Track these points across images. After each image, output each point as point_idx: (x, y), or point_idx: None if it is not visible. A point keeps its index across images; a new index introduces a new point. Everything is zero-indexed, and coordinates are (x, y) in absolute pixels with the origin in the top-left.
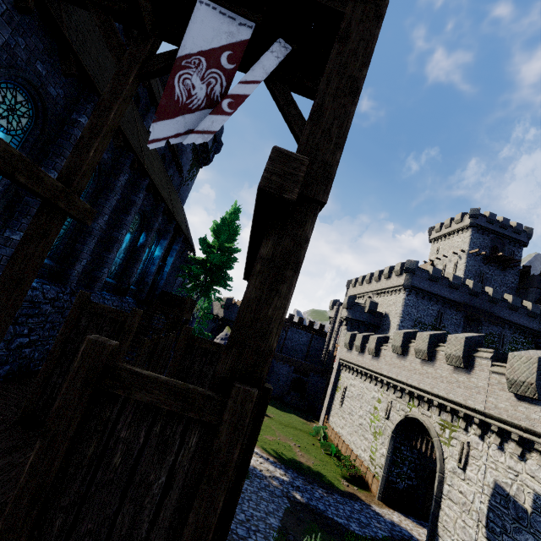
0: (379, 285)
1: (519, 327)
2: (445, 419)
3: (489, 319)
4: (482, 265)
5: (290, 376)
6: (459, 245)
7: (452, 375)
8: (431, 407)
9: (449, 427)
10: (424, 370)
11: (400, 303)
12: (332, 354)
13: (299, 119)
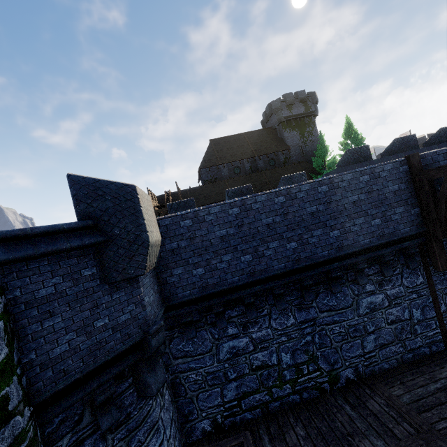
0: None
1: None
2: None
3: None
4: None
5: None
6: None
7: None
8: None
9: None
10: None
11: None
12: None
13: None
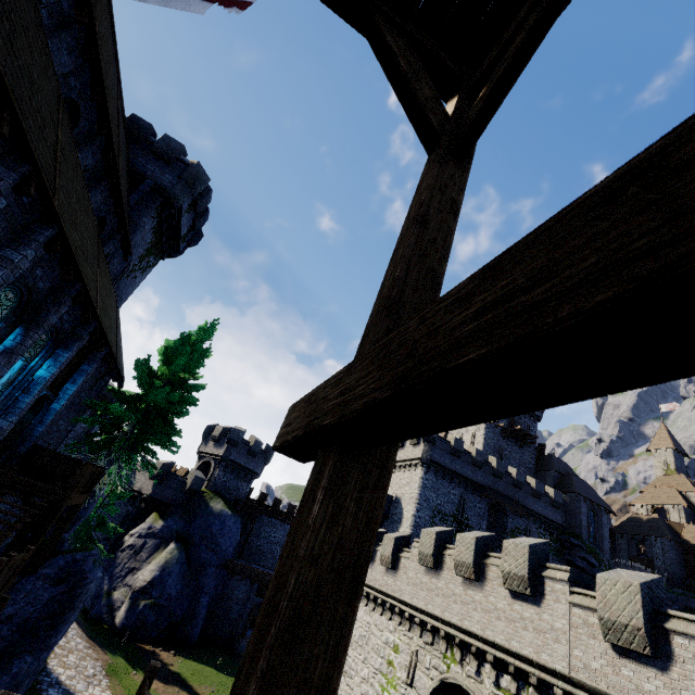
0: None
1: (544, 520)
2: (507, 687)
3: (515, 508)
4: (500, 439)
5: (250, 602)
6: None
7: (513, 607)
8: (482, 664)
9: None
10: (469, 597)
11: (416, 484)
12: None
13: (437, 107)
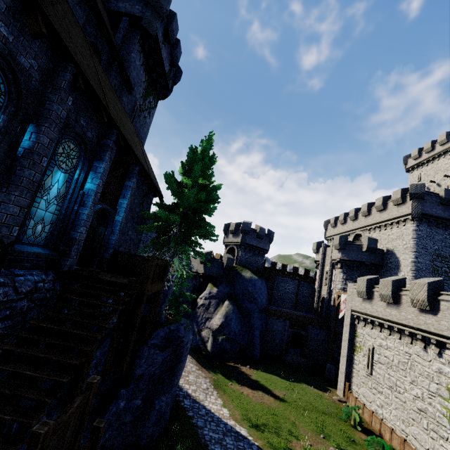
0: (371, 219)
1: None
2: None
3: None
4: None
5: (286, 332)
6: (449, 167)
7: None
8: None
9: None
10: None
11: (409, 236)
12: (328, 301)
13: None
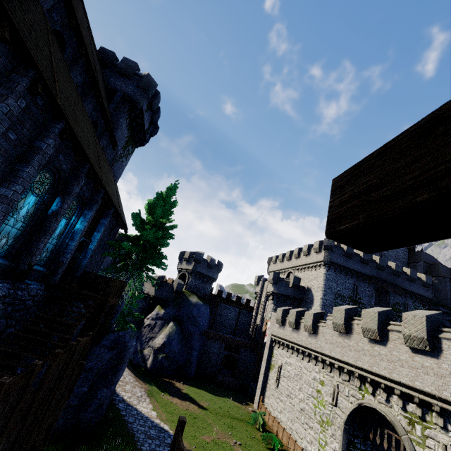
0: (299, 261)
1: (418, 296)
2: (413, 412)
3: (396, 290)
4: None
5: (221, 354)
6: None
7: (414, 359)
8: (390, 395)
9: (419, 422)
10: (376, 351)
11: (321, 278)
12: (260, 328)
13: None
